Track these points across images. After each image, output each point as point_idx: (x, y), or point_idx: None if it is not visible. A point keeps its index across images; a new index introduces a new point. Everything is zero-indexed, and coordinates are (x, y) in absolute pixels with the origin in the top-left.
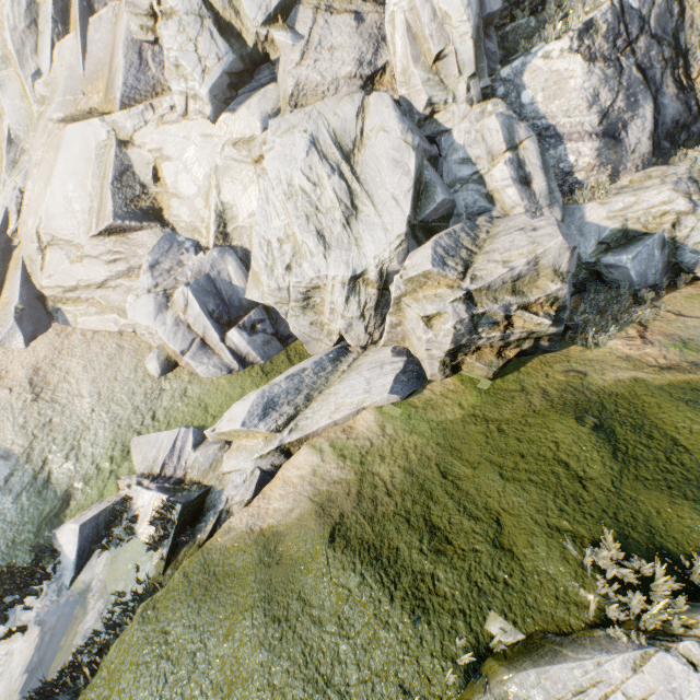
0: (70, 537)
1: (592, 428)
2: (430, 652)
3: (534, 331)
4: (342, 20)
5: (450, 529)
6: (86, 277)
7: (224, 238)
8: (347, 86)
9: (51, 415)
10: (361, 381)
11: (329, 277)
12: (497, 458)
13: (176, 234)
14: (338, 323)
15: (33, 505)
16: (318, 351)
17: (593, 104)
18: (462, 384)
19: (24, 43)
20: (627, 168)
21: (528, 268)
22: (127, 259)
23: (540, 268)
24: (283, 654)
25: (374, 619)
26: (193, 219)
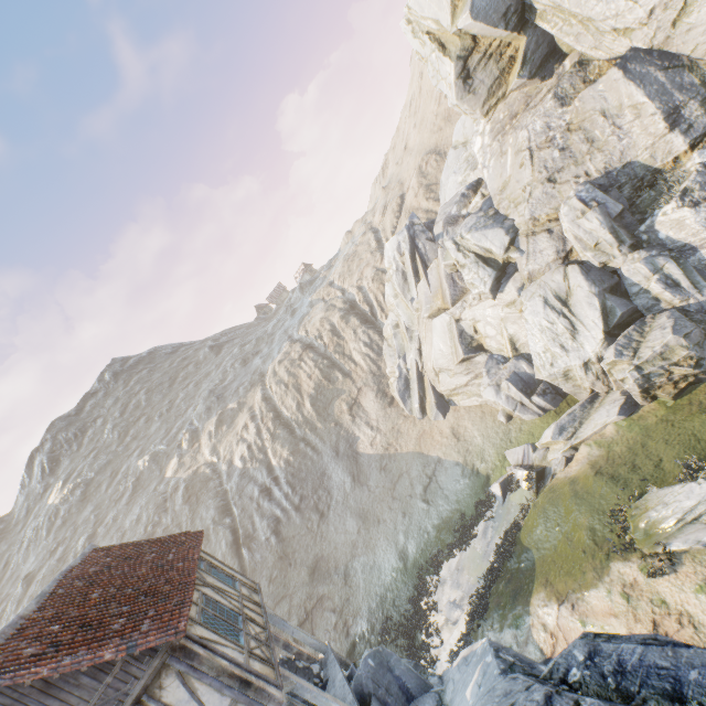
0: (496, 488)
1: None
2: (626, 496)
3: (685, 374)
4: (541, 236)
5: (641, 465)
6: (458, 383)
7: (516, 351)
8: (554, 265)
9: (467, 446)
10: (604, 411)
11: (572, 365)
12: (666, 437)
13: (492, 355)
14: (586, 384)
15: (476, 480)
16: (583, 398)
17: None
18: (658, 405)
19: (404, 289)
20: None
21: (664, 348)
22: (473, 371)
23: (671, 347)
24: (582, 505)
25: (611, 492)
26: (497, 346)
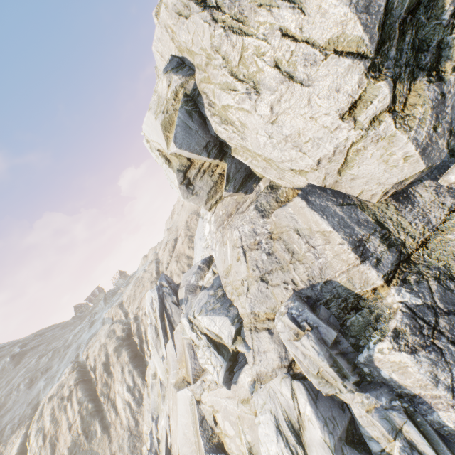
0: None
1: None
2: None
3: None
4: (263, 334)
5: None
6: None
7: None
8: (280, 371)
9: None
10: None
11: None
12: None
13: None
14: None
15: None
16: None
17: (436, 383)
18: None
19: (157, 343)
20: None
21: None
22: None
23: None
24: None
25: None
26: (238, 451)
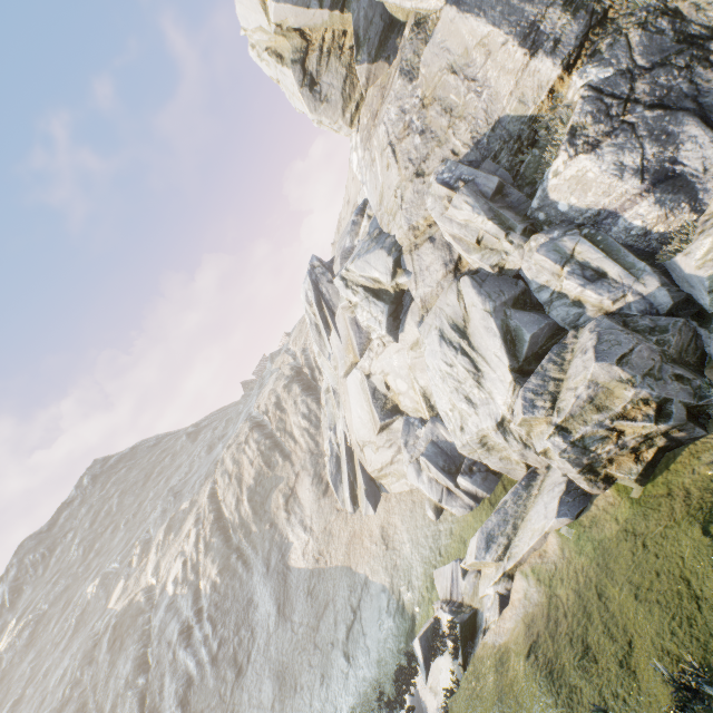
0: (418, 646)
1: (712, 538)
2: None
3: (645, 434)
4: (424, 248)
5: (598, 650)
6: (383, 460)
7: (432, 410)
8: (446, 282)
9: (395, 558)
10: (541, 506)
11: (485, 428)
12: (636, 578)
13: (408, 418)
14: (513, 456)
15: (401, 624)
16: (520, 477)
17: (622, 173)
18: (617, 495)
19: (321, 344)
20: (709, 190)
21: (593, 389)
22: (395, 442)
23: (604, 384)
24: None
25: None
26: (412, 404)
